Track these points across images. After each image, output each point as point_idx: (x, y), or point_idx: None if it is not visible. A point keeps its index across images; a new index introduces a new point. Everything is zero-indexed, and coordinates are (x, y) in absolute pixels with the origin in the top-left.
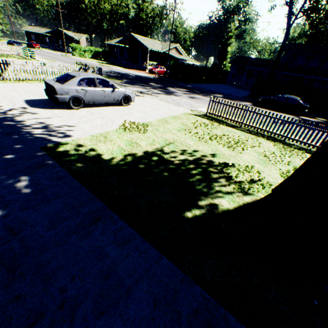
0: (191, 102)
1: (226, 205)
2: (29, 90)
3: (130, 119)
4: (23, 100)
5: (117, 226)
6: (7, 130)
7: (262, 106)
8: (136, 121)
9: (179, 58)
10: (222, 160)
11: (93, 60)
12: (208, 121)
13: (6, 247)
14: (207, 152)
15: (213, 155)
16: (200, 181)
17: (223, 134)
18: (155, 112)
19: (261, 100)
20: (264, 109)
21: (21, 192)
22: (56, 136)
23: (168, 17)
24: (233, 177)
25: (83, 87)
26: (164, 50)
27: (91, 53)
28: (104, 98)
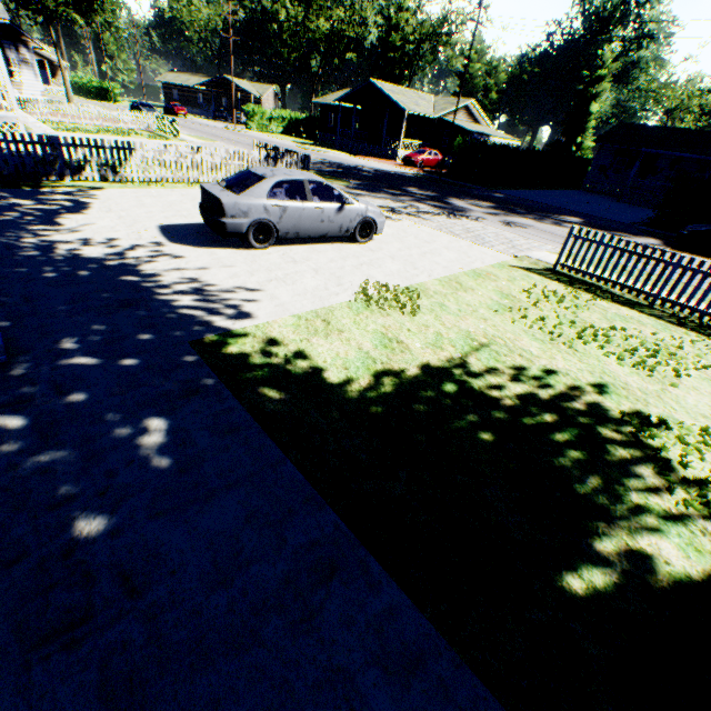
0: (510, 236)
1: (677, 561)
2: (168, 204)
3: (377, 275)
4: (157, 226)
5: (381, 602)
6: (125, 297)
7: (692, 249)
8: (389, 282)
9: (474, 131)
10: (627, 403)
11: (285, 137)
12: (561, 286)
13: (114, 635)
14: (581, 377)
15: (599, 386)
16: (582, 469)
17: (608, 324)
18: (430, 259)
19: (691, 234)
20: (698, 257)
21: (150, 465)
22: (222, 313)
23: (451, 41)
24: (674, 463)
25: (279, 200)
26: (440, 113)
27: (284, 122)
28: (319, 225)
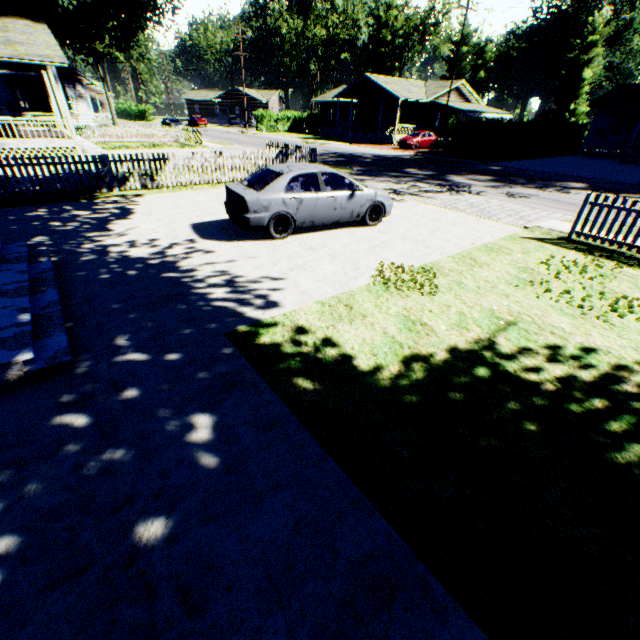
0: (515, 207)
1: None
2: (197, 204)
3: (391, 257)
4: (189, 225)
5: (451, 634)
6: (166, 292)
7: None
8: (404, 263)
9: (465, 110)
10: None
11: (290, 135)
12: (580, 255)
13: None
14: (625, 355)
15: None
16: None
17: None
18: (440, 237)
19: None
20: None
21: (199, 463)
22: (251, 304)
23: (438, 29)
24: None
25: (296, 193)
26: (432, 97)
27: (288, 122)
28: (332, 213)
